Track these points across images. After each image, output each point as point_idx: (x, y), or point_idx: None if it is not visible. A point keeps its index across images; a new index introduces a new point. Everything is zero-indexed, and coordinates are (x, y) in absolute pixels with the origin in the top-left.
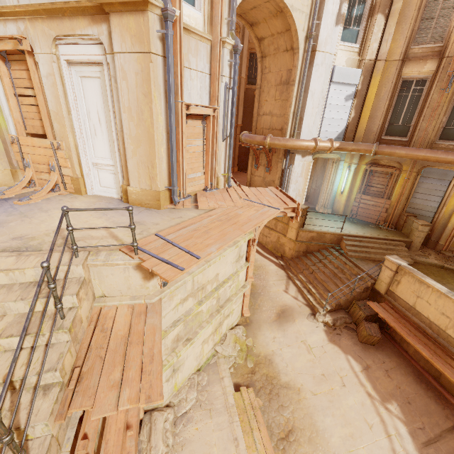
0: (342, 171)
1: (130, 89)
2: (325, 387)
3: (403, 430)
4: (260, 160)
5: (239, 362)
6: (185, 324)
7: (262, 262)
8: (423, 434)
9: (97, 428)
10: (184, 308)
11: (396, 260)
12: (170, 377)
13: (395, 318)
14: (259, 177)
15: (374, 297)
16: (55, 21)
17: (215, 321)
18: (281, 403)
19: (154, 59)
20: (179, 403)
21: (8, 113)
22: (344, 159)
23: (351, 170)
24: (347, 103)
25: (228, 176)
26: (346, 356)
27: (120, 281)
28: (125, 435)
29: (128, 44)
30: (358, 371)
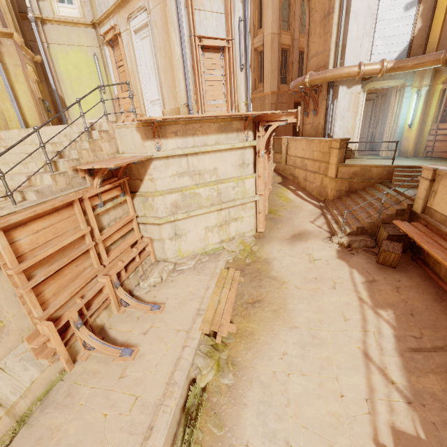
0: (410, 99)
1: (159, 33)
2: (312, 286)
3: (387, 331)
4: (309, 106)
5: (239, 256)
6: (183, 197)
7: (300, 203)
8: (415, 342)
9: (94, 193)
10: (181, 183)
11: (433, 166)
12: (173, 238)
13: (423, 232)
14: (309, 124)
15: (411, 222)
16: (127, 7)
17: (218, 215)
18: (260, 284)
19: (168, 4)
20: (180, 264)
21: (114, 81)
22: (411, 84)
23: (421, 95)
24: (409, 13)
25: (248, 103)
26: (350, 269)
27: (130, 141)
28: (132, 251)
29: (155, 0)
30: (359, 282)
